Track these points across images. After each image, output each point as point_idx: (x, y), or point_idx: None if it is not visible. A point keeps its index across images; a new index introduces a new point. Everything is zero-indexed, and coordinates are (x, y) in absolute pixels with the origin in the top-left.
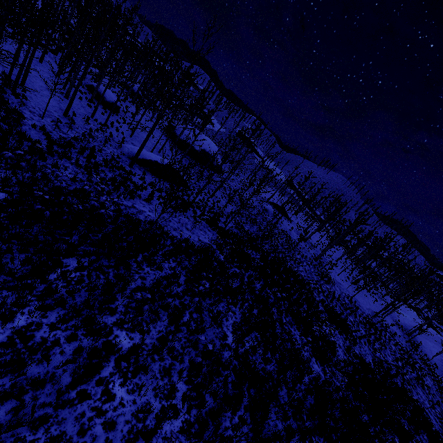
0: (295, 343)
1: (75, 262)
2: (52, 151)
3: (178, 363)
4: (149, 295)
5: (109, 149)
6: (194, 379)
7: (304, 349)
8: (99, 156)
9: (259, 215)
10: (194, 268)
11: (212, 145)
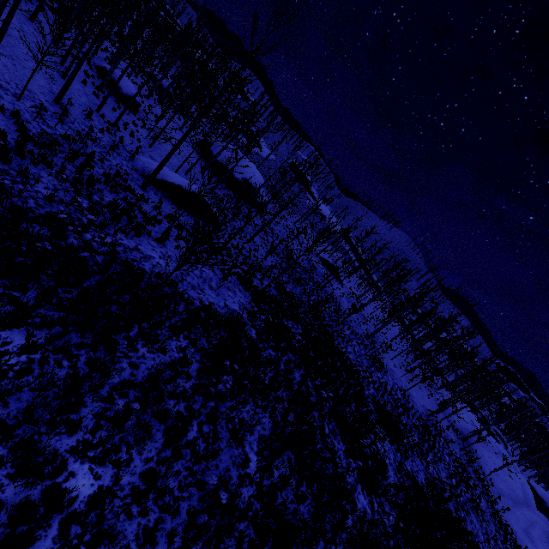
0: (339, 465)
1: (23, 337)
2: (22, 150)
3: (170, 517)
4: (137, 404)
5: (116, 159)
6: (192, 544)
7: (348, 471)
8: (98, 167)
9: (305, 273)
10: (213, 351)
11: (257, 174)
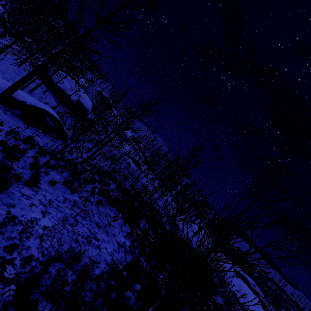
0: None
1: None
2: None
3: None
4: None
5: None
6: None
7: None
8: None
9: (125, 169)
10: None
11: (87, 98)
